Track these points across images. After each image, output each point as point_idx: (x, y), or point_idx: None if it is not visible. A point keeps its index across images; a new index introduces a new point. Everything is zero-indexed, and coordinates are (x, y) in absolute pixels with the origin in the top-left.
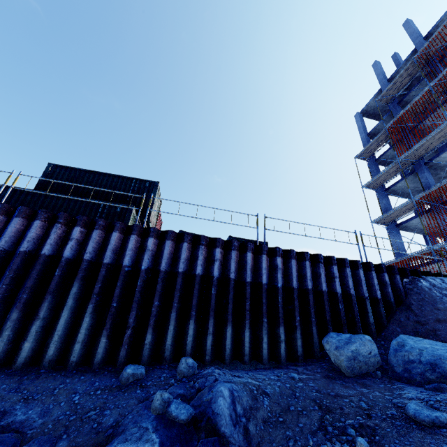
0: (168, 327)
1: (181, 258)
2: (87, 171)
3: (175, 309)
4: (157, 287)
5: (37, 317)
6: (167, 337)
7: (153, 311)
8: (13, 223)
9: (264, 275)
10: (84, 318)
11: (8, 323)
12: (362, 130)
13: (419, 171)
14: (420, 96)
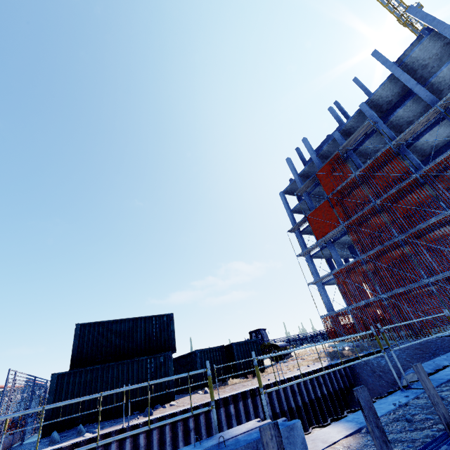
0: None
1: (250, 411)
2: (113, 321)
3: None
4: None
5: None
6: None
7: None
8: (154, 435)
9: (291, 401)
10: None
11: None
12: (287, 207)
13: (330, 248)
14: (323, 202)
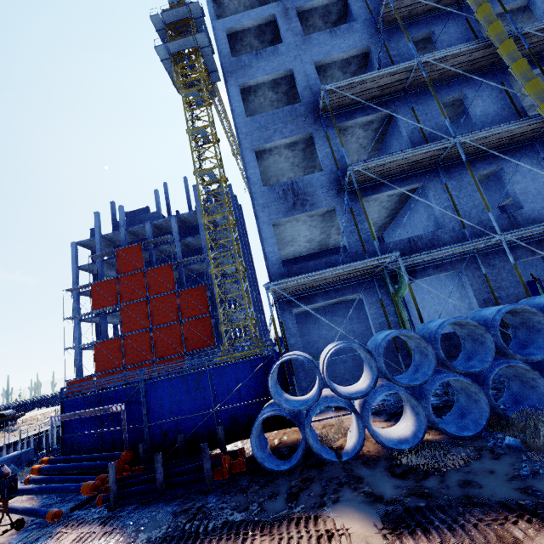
0: None
1: None
2: None
3: None
4: None
5: None
6: None
7: None
8: None
9: None
10: None
11: None
12: (75, 262)
13: (102, 318)
14: (112, 279)
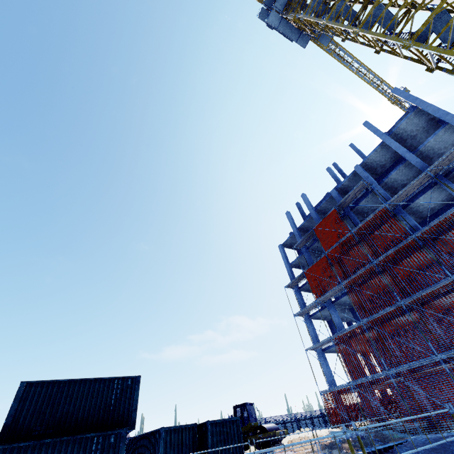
0: None
1: None
2: (66, 381)
3: None
4: None
5: None
6: None
7: None
8: None
9: None
10: None
11: None
12: (286, 261)
13: (329, 308)
14: (321, 258)
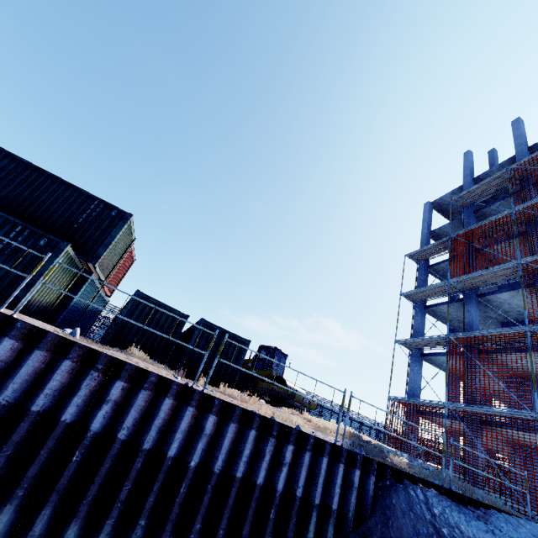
0: None
1: (47, 386)
2: (31, 166)
3: None
4: None
5: None
6: None
7: None
8: None
9: (176, 442)
10: None
11: None
12: (426, 225)
13: (467, 302)
14: (499, 217)
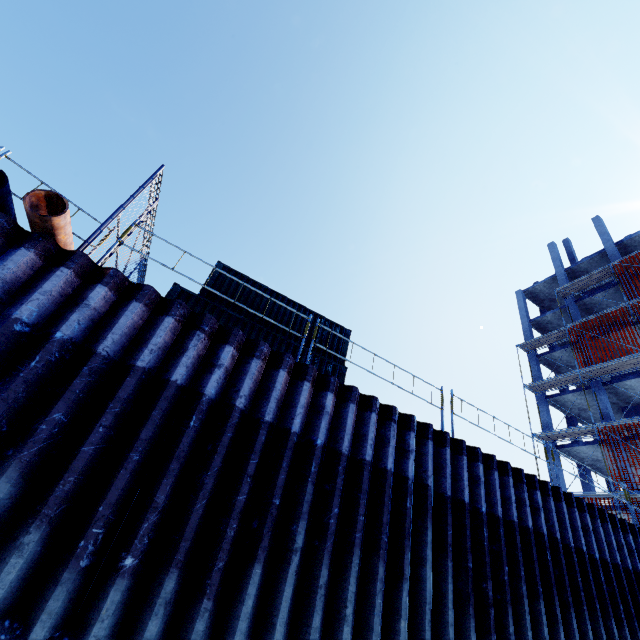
0: (524, 608)
1: (512, 500)
2: (266, 289)
3: (524, 580)
4: (502, 542)
5: (404, 576)
6: (527, 625)
7: (506, 580)
8: (351, 411)
9: (582, 539)
10: (448, 584)
11: (377, 584)
12: (525, 314)
13: (596, 390)
14: (615, 310)
